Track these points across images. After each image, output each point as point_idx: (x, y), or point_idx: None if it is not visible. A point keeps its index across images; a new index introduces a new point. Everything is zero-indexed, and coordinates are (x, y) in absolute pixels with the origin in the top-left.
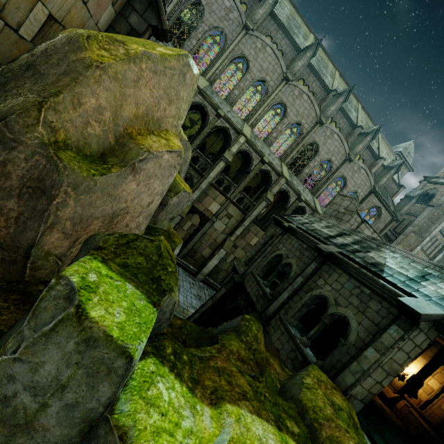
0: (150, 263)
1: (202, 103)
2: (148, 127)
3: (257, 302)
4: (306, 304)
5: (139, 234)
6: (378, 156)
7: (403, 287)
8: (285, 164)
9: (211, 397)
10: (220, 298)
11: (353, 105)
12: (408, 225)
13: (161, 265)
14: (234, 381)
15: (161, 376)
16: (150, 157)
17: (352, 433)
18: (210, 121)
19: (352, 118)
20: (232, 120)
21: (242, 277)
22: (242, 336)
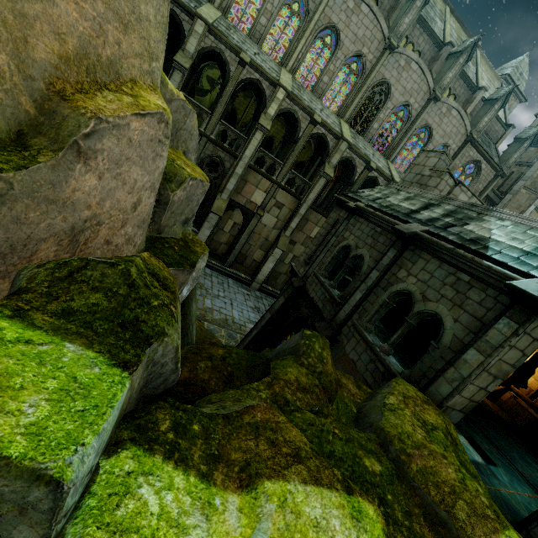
0: (114, 301)
1: (217, 47)
2: (96, 79)
3: (324, 308)
4: (385, 304)
5: (88, 258)
6: (476, 86)
7: (516, 266)
8: (345, 121)
9: (241, 477)
10: (279, 309)
11: (438, 10)
12: (517, 180)
13: (136, 300)
14: (282, 437)
15: (148, 474)
16: (104, 127)
17: (451, 457)
18: (232, 73)
19: (437, 33)
20: (263, 66)
21: (303, 281)
22: (302, 358)
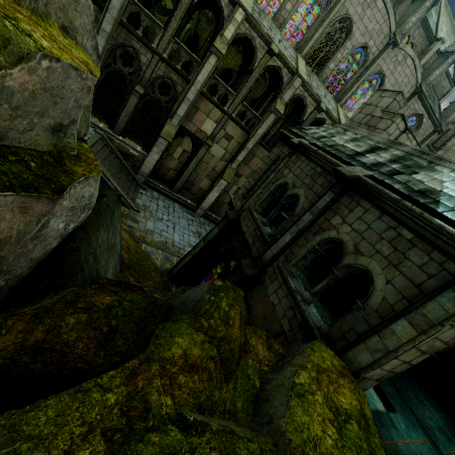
0: None
1: None
2: None
3: (253, 244)
4: (314, 251)
5: None
6: (434, 37)
7: None
8: (302, 57)
9: None
10: (212, 239)
11: None
12: (452, 138)
13: None
14: None
15: None
16: None
17: None
18: None
19: None
20: None
21: (238, 214)
22: (202, 319)
